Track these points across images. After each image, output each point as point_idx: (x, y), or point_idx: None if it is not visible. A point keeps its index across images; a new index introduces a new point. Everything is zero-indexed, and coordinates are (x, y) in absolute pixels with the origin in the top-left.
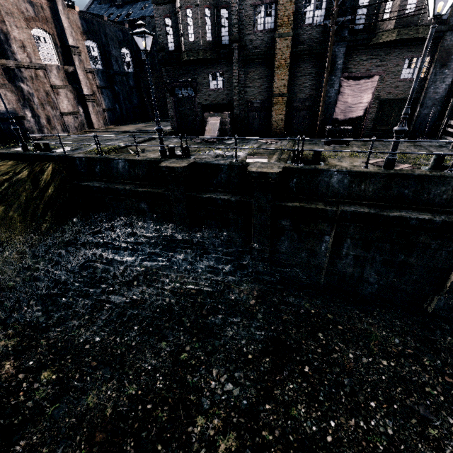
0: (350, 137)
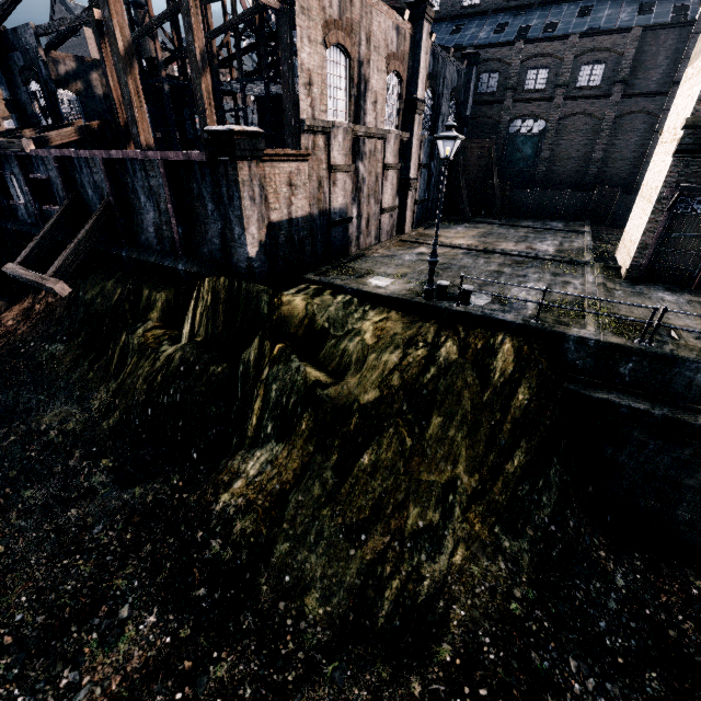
0: None
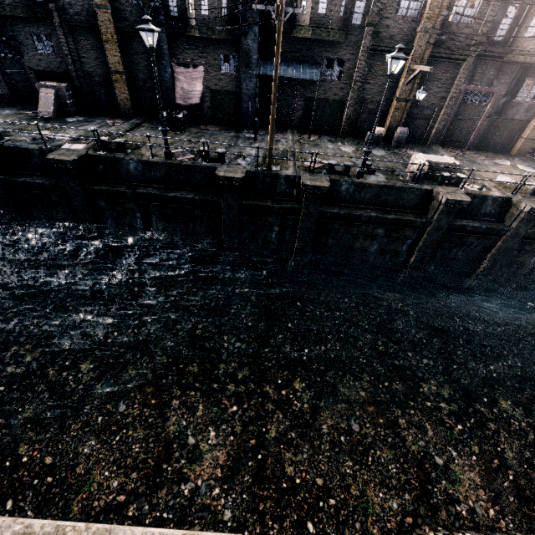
0: (181, 125)
